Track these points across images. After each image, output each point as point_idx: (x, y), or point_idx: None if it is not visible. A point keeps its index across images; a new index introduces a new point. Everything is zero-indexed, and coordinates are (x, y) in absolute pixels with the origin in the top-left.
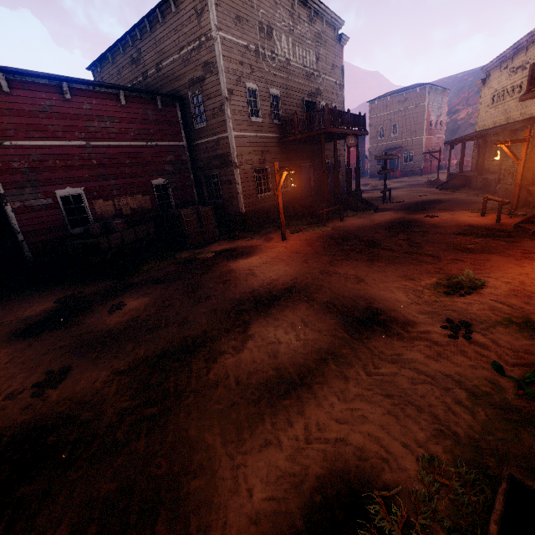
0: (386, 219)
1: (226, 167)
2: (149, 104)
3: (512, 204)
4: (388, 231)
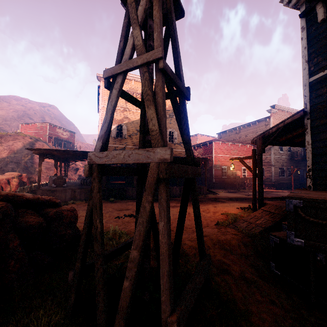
0: None
1: (268, 166)
2: (245, 146)
3: None
4: None
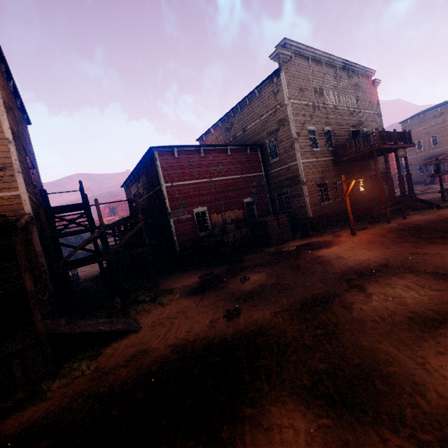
0: None
1: (296, 185)
2: (242, 151)
3: None
4: None
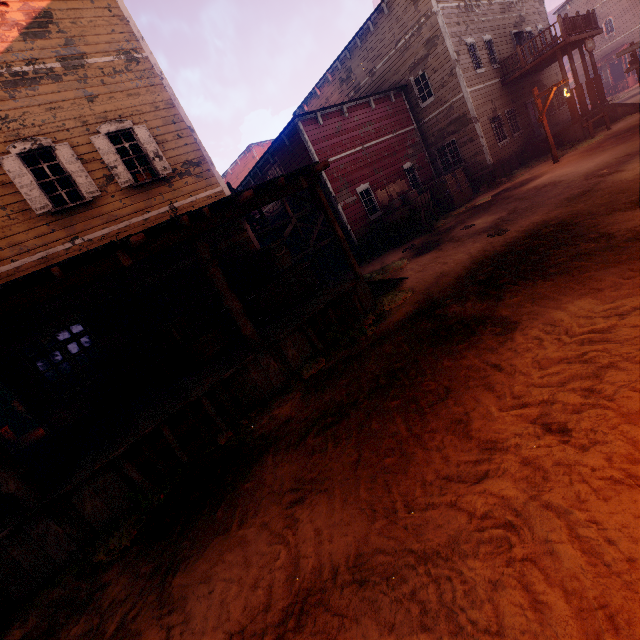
0: None
1: (464, 128)
2: (386, 101)
3: None
4: None
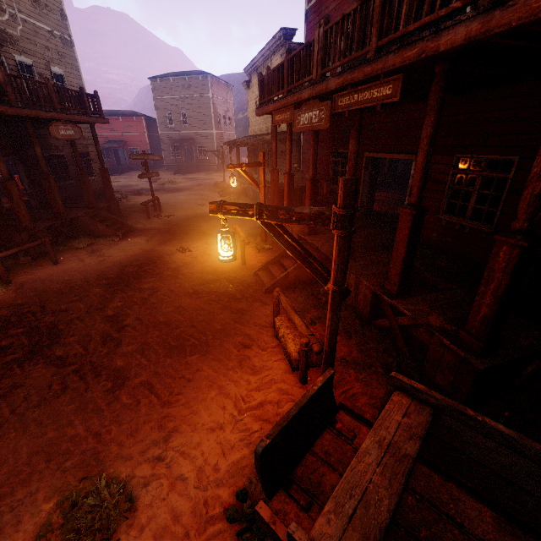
0: (126, 256)
1: None
2: None
3: (262, 234)
4: (103, 293)
